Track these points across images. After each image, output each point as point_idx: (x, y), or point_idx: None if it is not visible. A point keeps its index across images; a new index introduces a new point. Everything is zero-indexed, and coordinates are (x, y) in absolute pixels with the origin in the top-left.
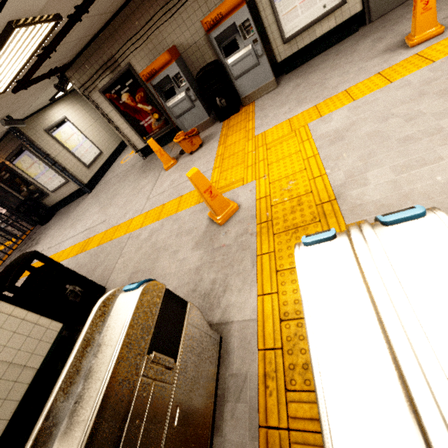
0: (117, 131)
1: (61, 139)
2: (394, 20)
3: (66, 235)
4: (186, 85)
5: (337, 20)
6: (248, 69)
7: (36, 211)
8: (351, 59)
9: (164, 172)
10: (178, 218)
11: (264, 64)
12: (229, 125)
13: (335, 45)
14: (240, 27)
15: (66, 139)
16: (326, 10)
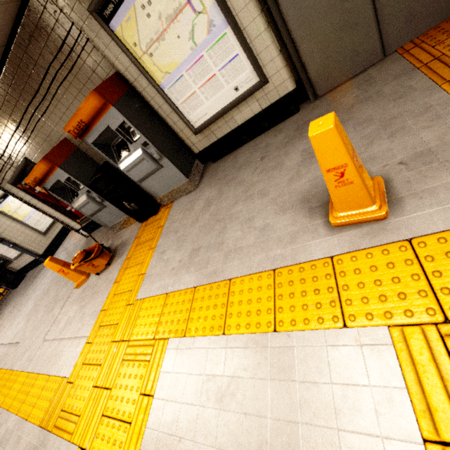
0: (46, 215)
1: (10, 210)
2: (341, 113)
3: (2, 335)
4: (84, 187)
5: (262, 103)
6: (150, 173)
7: (2, 278)
8: (267, 188)
9: (75, 289)
10: (19, 440)
11: (169, 166)
12: (139, 240)
13: (269, 131)
14: (118, 131)
15: (16, 209)
16: (241, 93)
